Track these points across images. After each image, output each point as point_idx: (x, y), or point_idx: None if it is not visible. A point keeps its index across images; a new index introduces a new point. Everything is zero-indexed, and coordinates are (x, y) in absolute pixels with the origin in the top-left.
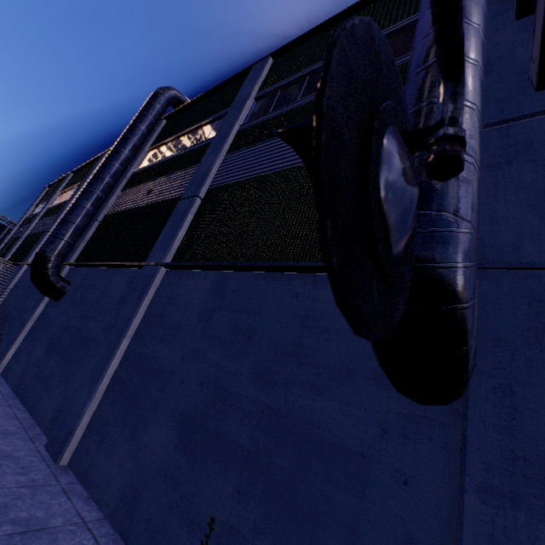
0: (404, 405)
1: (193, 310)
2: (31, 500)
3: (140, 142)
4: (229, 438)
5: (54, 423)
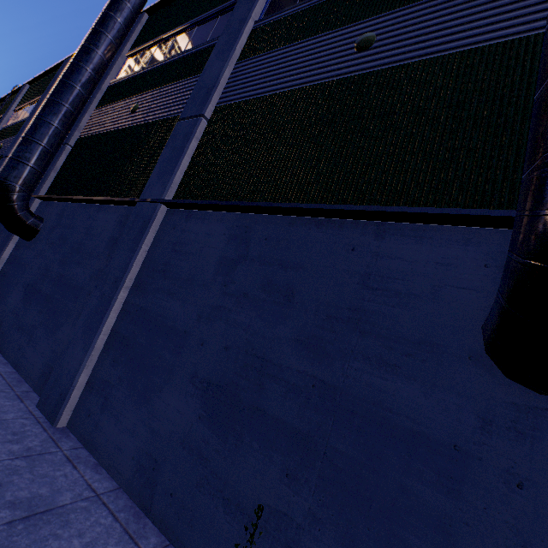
0: (516, 394)
1: (209, 260)
2: (29, 474)
3: (117, 41)
4: (270, 414)
5: (45, 380)
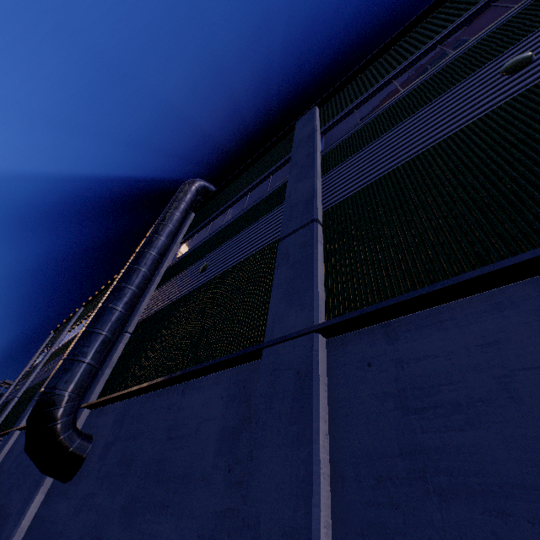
0: None
1: None
2: None
3: (176, 228)
4: None
5: None
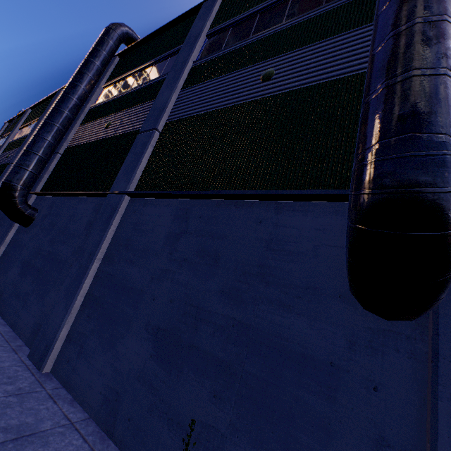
0: (371, 321)
1: (159, 235)
2: (19, 407)
3: (96, 78)
4: (202, 350)
5: (35, 336)
